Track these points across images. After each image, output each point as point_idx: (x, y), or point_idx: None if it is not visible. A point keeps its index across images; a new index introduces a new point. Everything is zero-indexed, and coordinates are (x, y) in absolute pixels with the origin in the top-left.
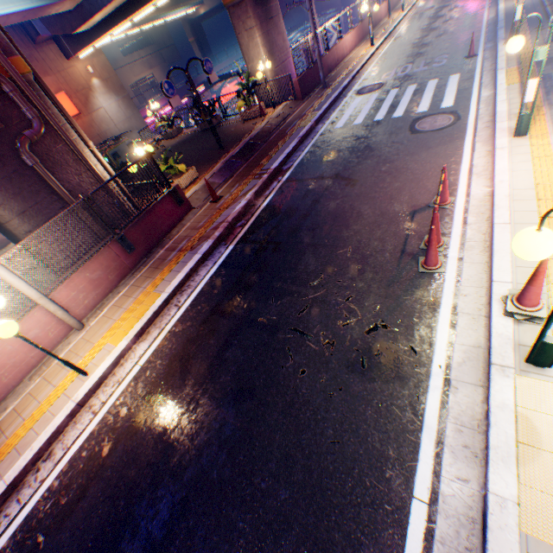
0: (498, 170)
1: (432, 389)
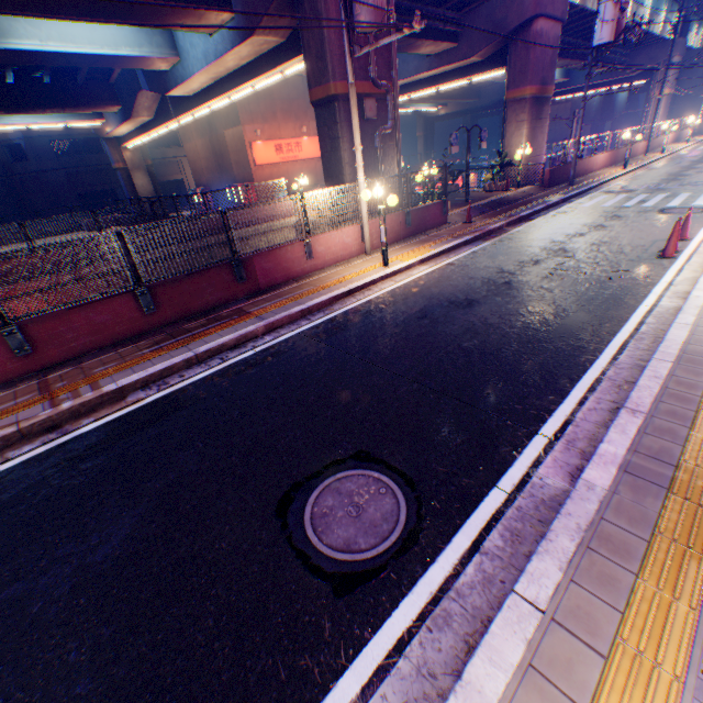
0: None
1: (658, 286)
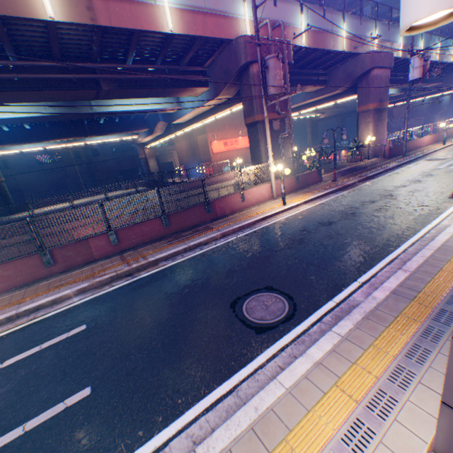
0: None
1: (443, 214)
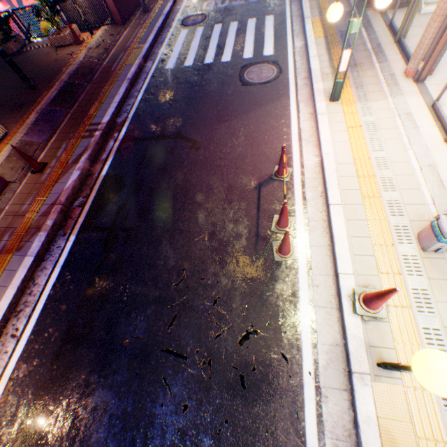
0: (324, 140)
1: (307, 401)
